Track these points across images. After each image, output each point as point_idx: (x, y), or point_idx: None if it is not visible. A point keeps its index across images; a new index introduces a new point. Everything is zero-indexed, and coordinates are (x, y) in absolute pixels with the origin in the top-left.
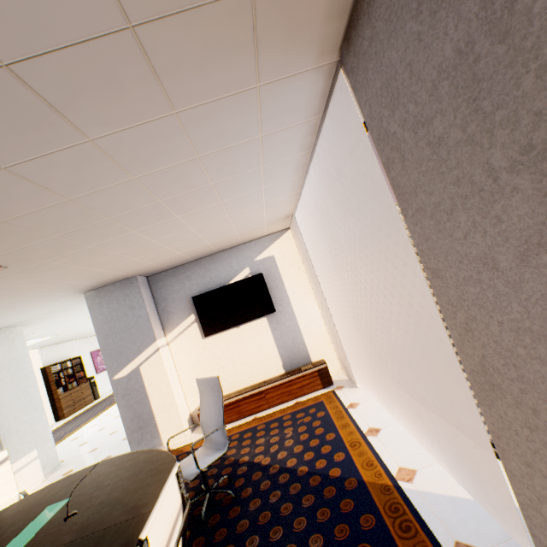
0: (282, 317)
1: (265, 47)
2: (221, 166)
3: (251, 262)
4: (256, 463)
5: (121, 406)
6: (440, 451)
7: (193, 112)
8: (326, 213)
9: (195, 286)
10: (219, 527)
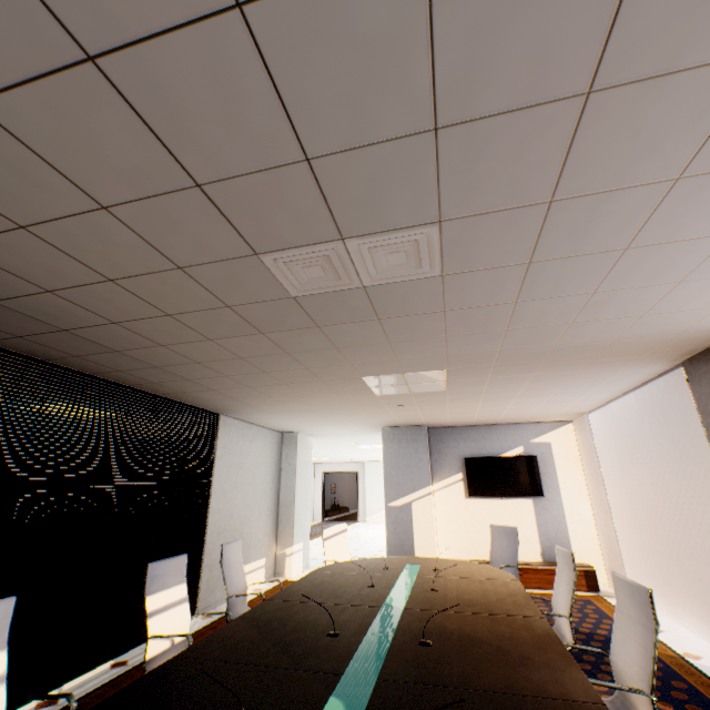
0: (548, 504)
1: (643, 360)
2: (573, 385)
3: (526, 442)
4: None
5: (389, 530)
6: None
7: (587, 371)
8: (621, 420)
9: (468, 448)
10: None
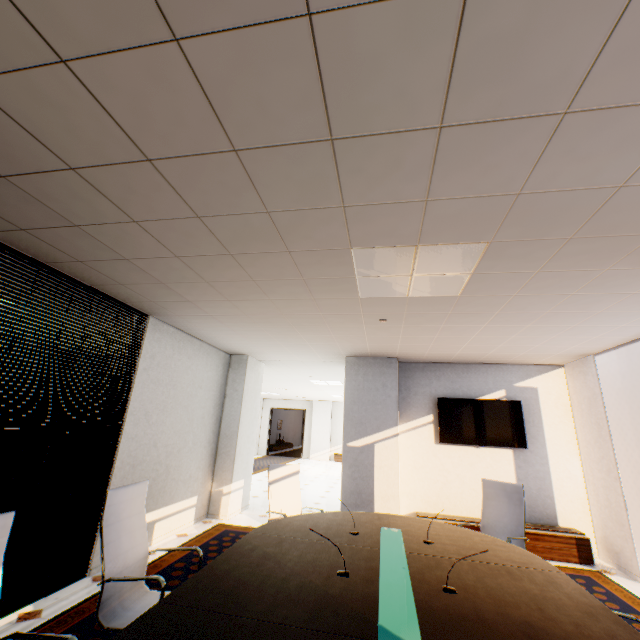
0: (531, 457)
1: None
2: (633, 302)
3: (509, 386)
4: None
5: (345, 474)
6: None
7: None
8: (637, 365)
9: (441, 388)
10: None
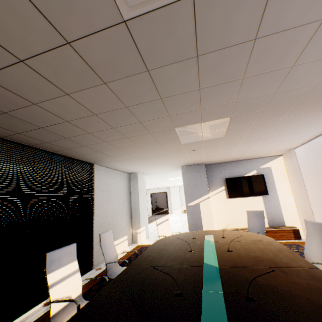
0: (271, 198)
1: None
2: (300, 127)
3: (257, 168)
4: None
5: (188, 217)
6: None
7: (319, 112)
8: (314, 150)
9: (226, 174)
10: None
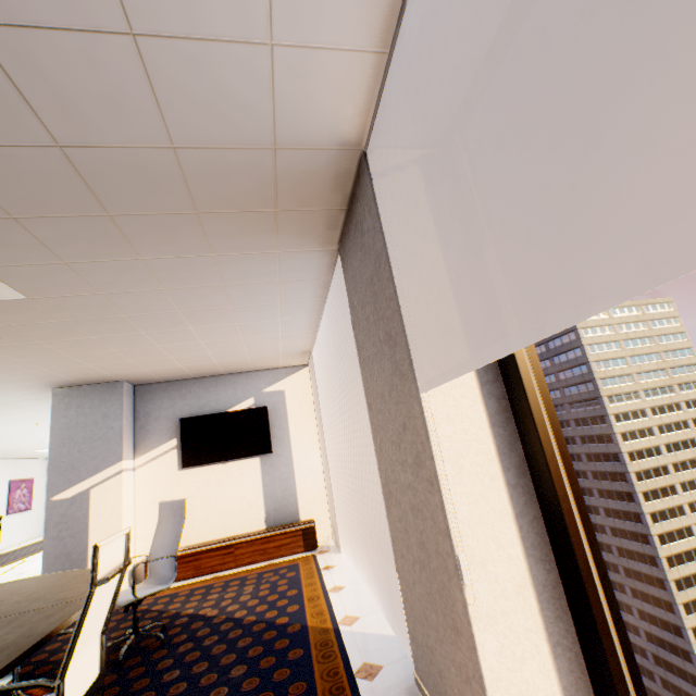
0: (278, 461)
1: (284, 234)
2: (242, 295)
3: (258, 393)
4: (201, 614)
5: (49, 537)
6: (389, 603)
7: (226, 257)
8: (343, 356)
9: (188, 407)
10: (137, 666)
